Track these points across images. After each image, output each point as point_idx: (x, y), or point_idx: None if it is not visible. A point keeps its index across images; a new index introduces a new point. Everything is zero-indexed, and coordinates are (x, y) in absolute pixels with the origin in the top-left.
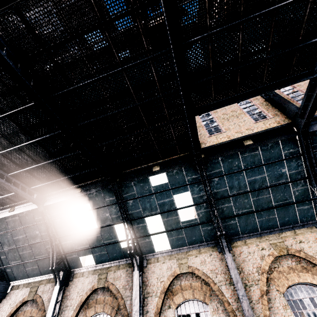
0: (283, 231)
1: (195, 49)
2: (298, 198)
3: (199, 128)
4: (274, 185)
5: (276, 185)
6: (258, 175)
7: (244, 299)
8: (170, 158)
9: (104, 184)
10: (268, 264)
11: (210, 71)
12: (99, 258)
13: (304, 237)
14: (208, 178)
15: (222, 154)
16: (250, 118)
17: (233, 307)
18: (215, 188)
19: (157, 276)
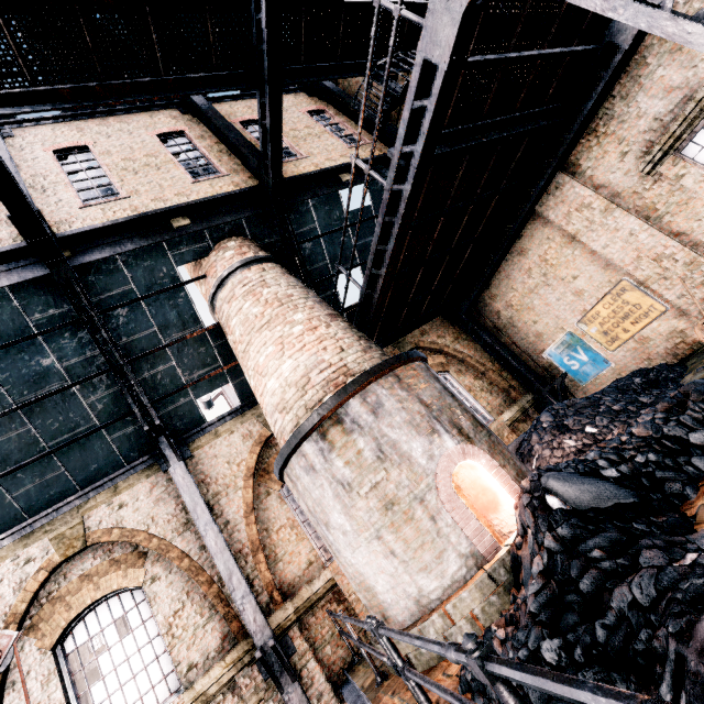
0: (89, 496)
1: None
2: (108, 416)
3: None
4: (27, 403)
5: (35, 402)
6: None
7: None
8: None
9: None
10: (29, 595)
11: None
12: None
13: (131, 493)
14: None
15: None
16: None
17: None
18: None
19: None
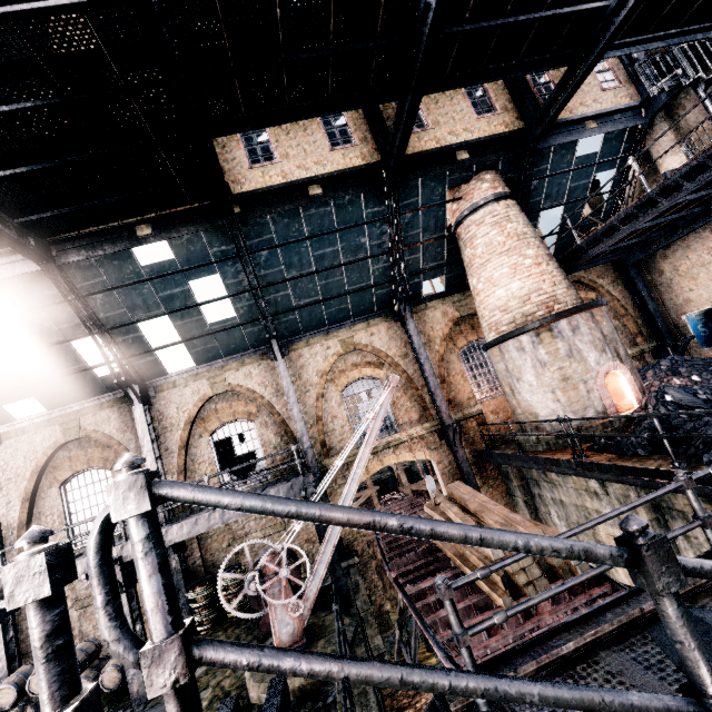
0: (356, 323)
1: (188, 5)
2: (378, 280)
3: (231, 143)
4: (349, 263)
5: (352, 263)
6: (329, 247)
7: (295, 406)
8: (172, 211)
9: (18, 262)
10: (331, 365)
11: (227, 54)
12: (53, 401)
13: (377, 329)
14: (251, 252)
15: (272, 209)
16: (326, 137)
17: (284, 417)
18: (263, 269)
19: (176, 406)
